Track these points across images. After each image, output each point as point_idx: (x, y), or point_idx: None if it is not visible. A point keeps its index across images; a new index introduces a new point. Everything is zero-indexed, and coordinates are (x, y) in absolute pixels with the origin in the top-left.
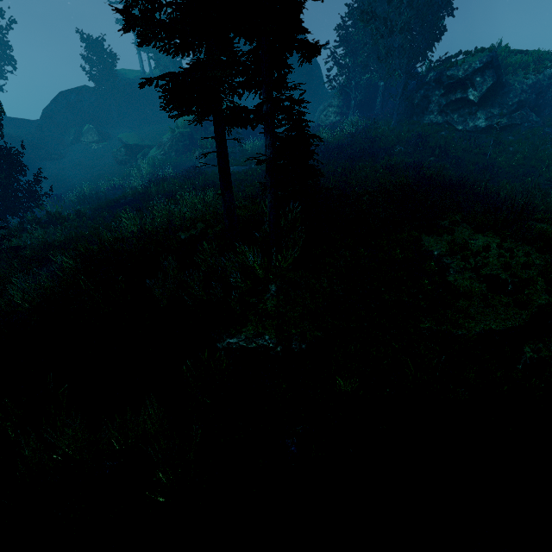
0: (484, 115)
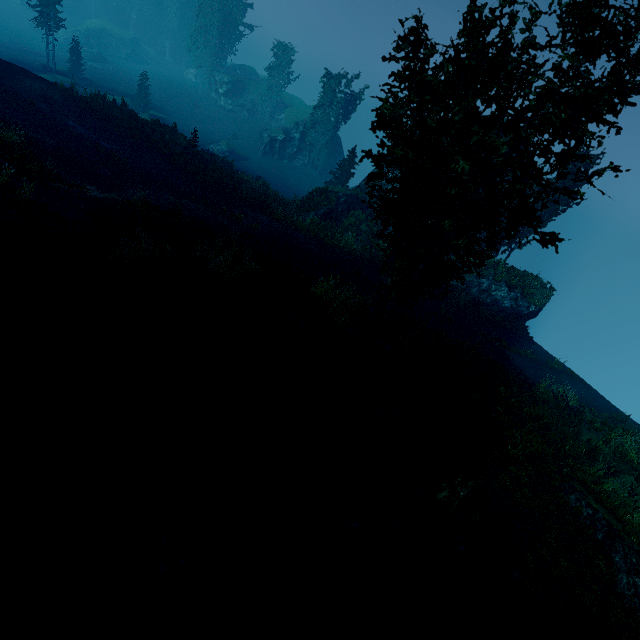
0: (224, 101)
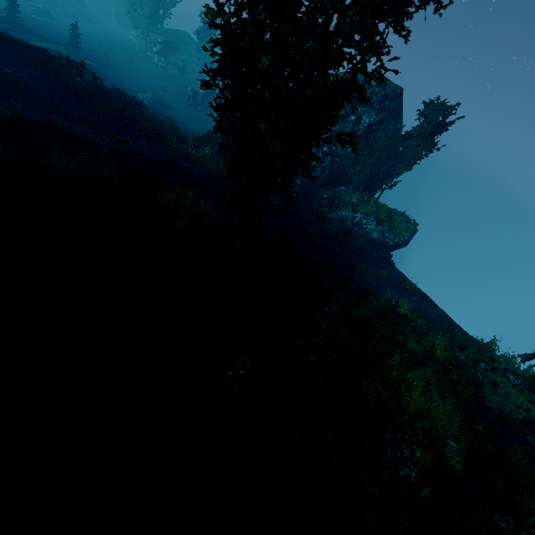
0: (157, 59)
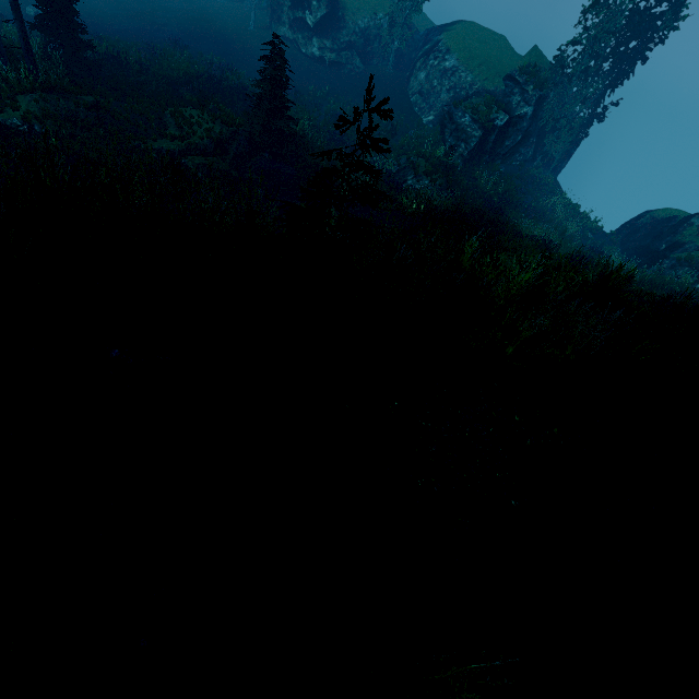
0: (318, 44)
